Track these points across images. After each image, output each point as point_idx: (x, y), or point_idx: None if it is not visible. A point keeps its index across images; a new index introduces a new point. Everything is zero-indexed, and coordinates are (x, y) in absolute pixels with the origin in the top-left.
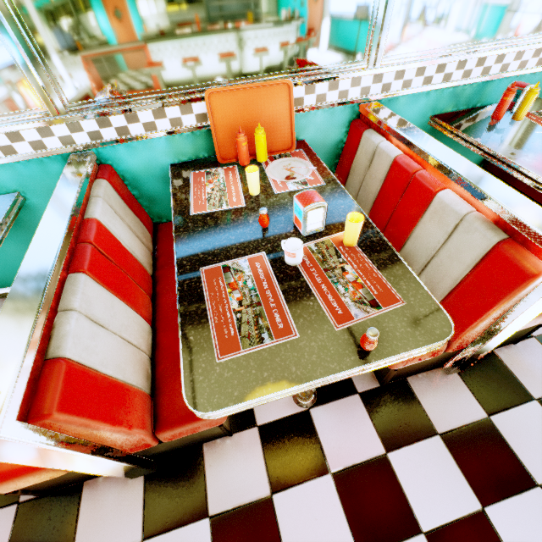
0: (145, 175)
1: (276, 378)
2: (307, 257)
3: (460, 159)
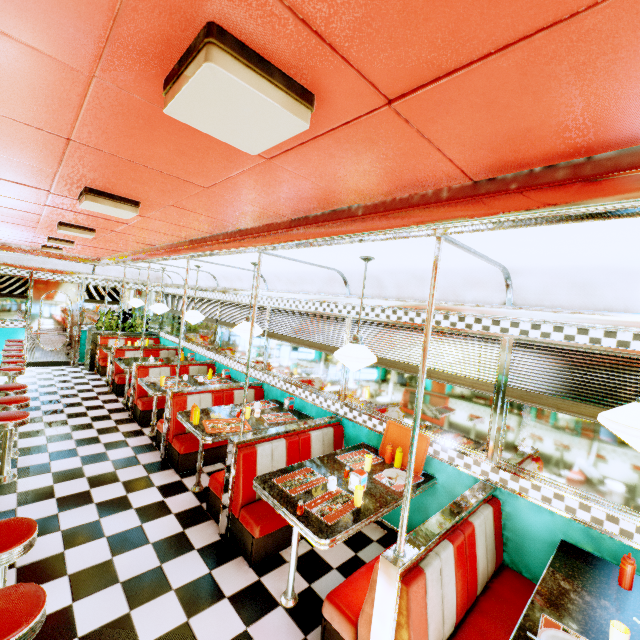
0: (353, 440)
1: (273, 493)
2: (336, 492)
3: (449, 519)
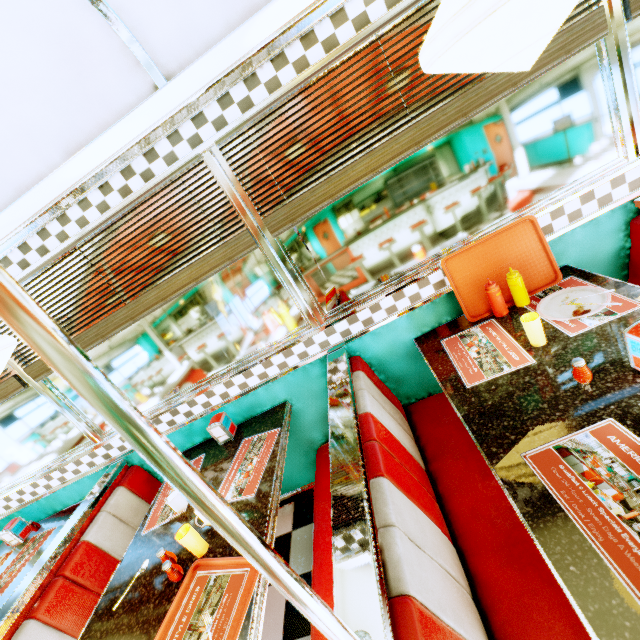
0: (389, 357)
1: None
2: None
3: None
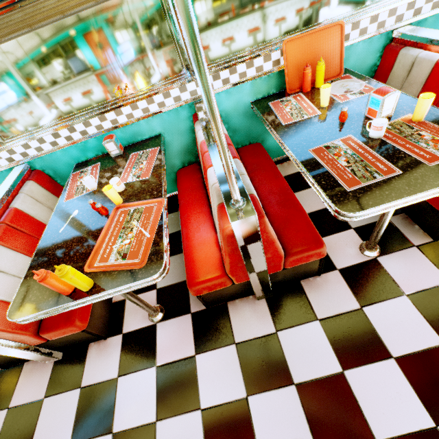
0: (233, 112)
1: (395, 193)
2: (386, 132)
3: None
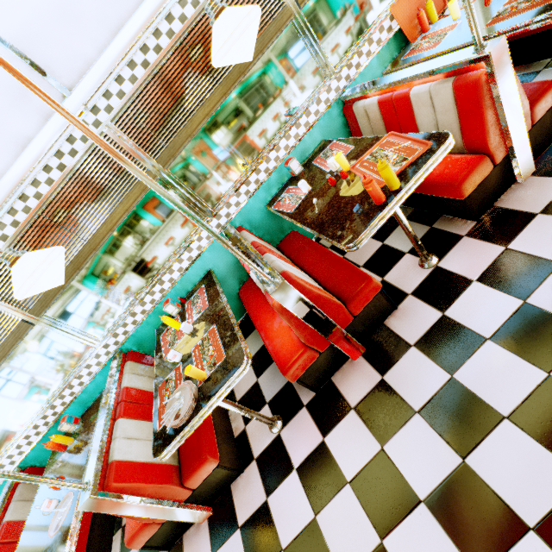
0: None
1: None
2: None
3: None
